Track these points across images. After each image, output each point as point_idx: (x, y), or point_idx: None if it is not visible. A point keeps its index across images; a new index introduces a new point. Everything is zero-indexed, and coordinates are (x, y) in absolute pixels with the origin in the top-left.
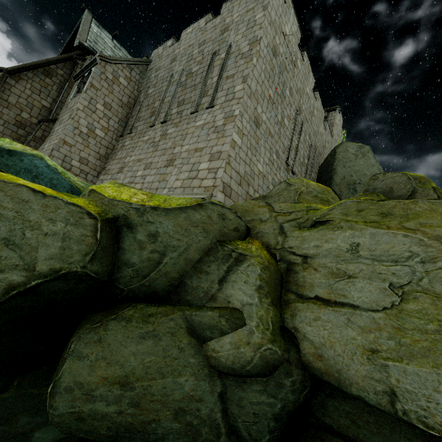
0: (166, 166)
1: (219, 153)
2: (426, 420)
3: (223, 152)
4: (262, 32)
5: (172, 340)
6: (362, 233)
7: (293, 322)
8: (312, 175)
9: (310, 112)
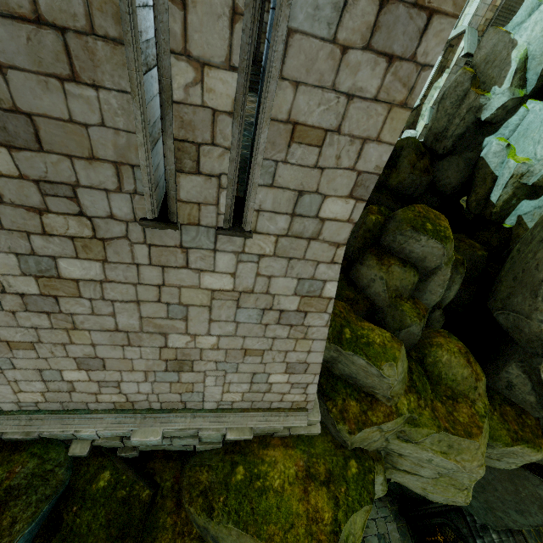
0: (171, 371)
1: (304, 365)
2: (433, 500)
3: (312, 364)
4: None
5: None
6: (437, 457)
7: (391, 476)
8: None
9: None
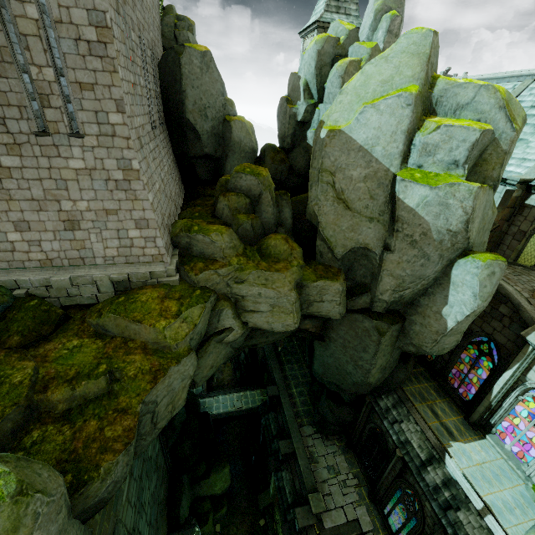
0: (68, 230)
1: (145, 221)
2: (278, 331)
3: (150, 220)
4: (109, 6)
5: (215, 349)
6: (261, 289)
7: (245, 319)
8: (158, 90)
9: (141, 5)
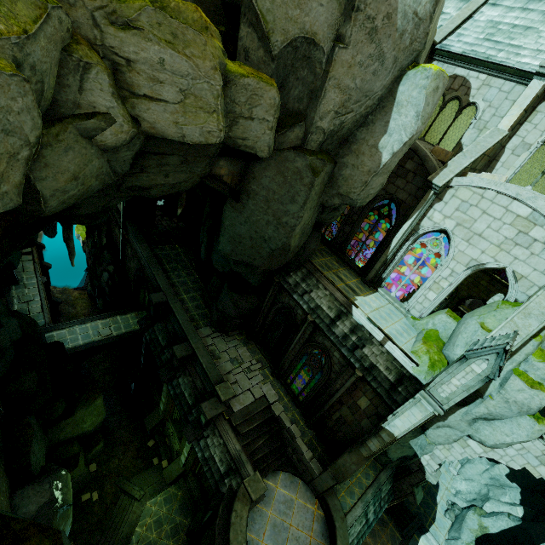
0: None
1: None
2: (193, 142)
3: None
4: None
5: (79, 146)
6: (166, 51)
7: (135, 112)
8: None
9: None
